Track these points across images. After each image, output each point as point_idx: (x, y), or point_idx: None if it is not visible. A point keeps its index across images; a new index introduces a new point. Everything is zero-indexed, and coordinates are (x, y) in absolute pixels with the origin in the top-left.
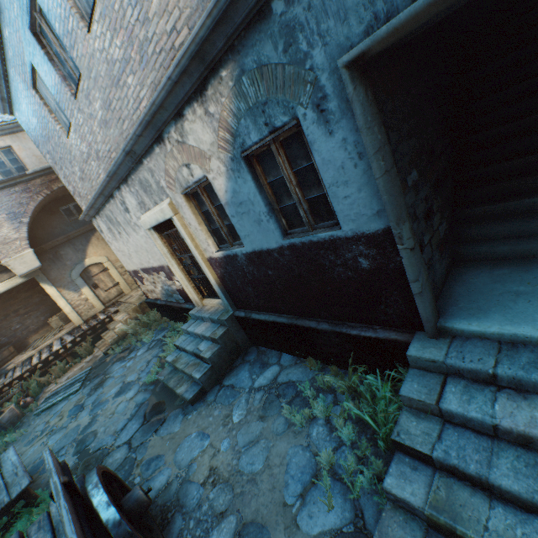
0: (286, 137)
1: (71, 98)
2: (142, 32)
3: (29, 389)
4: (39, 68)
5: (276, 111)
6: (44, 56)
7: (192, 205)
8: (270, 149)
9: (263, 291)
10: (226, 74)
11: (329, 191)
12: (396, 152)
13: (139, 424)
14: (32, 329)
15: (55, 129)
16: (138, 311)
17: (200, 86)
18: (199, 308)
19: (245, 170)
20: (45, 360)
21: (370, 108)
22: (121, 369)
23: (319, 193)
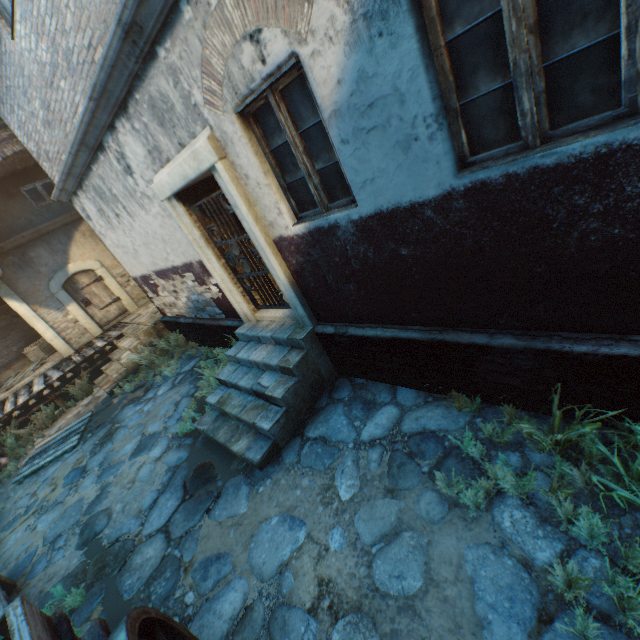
0: None
1: None
2: None
3: (3, 446)
4: None
5: None
6: None
7: (253, 137)
8: None
9: (379, 288)
10: None
11: None
12: None
13: (177, 499)
14: (1, 364)
15: None
16: (152, 334)
17: None
18: (251, 324)
19: (402, 7)
20: (25, 404)
21: None
22: (136, 415)
23: (590, 41)
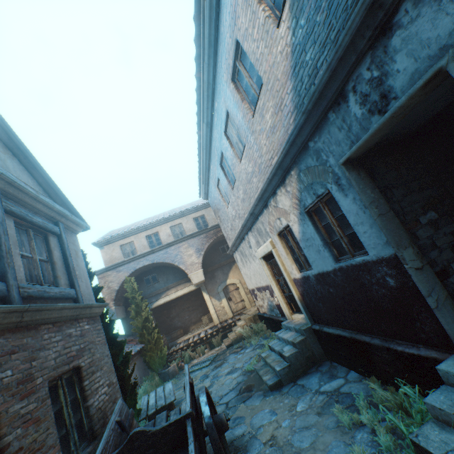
0: (326, 199)
1: (231, 190)
2: (259, 160)
3: (184, 357)
4: (221, 179)
5: (317, 187)
6: (223, 174)
7: (283, 242)
8: (320, 206)
9: (329, 306)
10: (293, 173)
11: (353, 229)
12: (402, 201)
13: (235, 394)
14: (193, 321)
15: (223, 204)
16: (251, 320)
17: (282, 179)
18: (289, 320)
19: (306, 219)
20: (195, 342)
21: (362, 181)
22: (233, 358)
23: (352, 231)
